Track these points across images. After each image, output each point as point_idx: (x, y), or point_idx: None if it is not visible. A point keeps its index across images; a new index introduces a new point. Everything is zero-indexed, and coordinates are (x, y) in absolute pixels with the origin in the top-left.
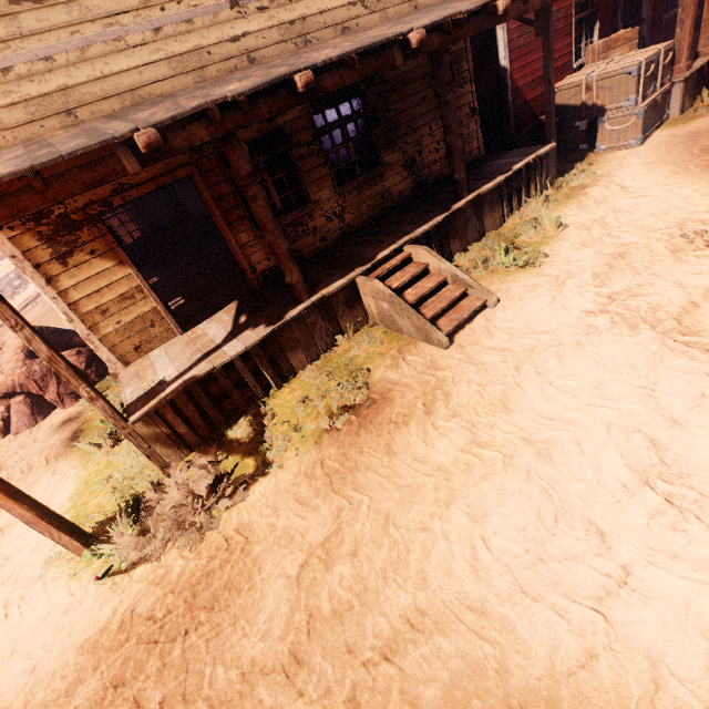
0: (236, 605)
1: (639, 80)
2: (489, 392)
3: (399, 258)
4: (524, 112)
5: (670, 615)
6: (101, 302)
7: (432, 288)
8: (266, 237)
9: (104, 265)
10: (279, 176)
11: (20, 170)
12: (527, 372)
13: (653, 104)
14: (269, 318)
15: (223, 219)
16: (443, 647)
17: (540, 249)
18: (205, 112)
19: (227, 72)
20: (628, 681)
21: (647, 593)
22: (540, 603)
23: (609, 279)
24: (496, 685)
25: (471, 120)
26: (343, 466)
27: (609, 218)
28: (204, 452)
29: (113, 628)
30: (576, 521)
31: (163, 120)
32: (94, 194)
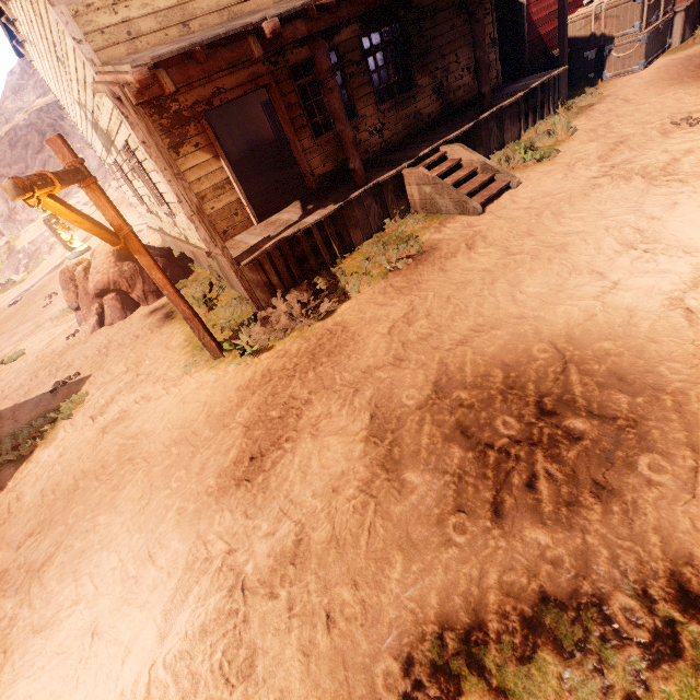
0: (347, 351)
1: (644, 7)
2: (517, 230)
3: (436, 155)
4: (538, 46)
5: (642, 293)
6: (201, 189)
7: (466, 175)
8: (337, 127)
9: (204, 157)
10: None
11: (196, 43)
12: (546, 215)
13: (655, 32)
14: (335, 200)
15: (291, 125)
16: (497, 334)
17: (553, 148)
18: (304, 12)
19: None
20: (614, 319)
21: (628, 289)
22: (559, 305)
23: (611, 157)
24: (533, 338)
25: (491, 50)
26: (409, 284)
27: (613, 121)
28: (297, 289)
29: (257, 379)
30: (583, 272)
31: (282, 13)
32: (199, 95)
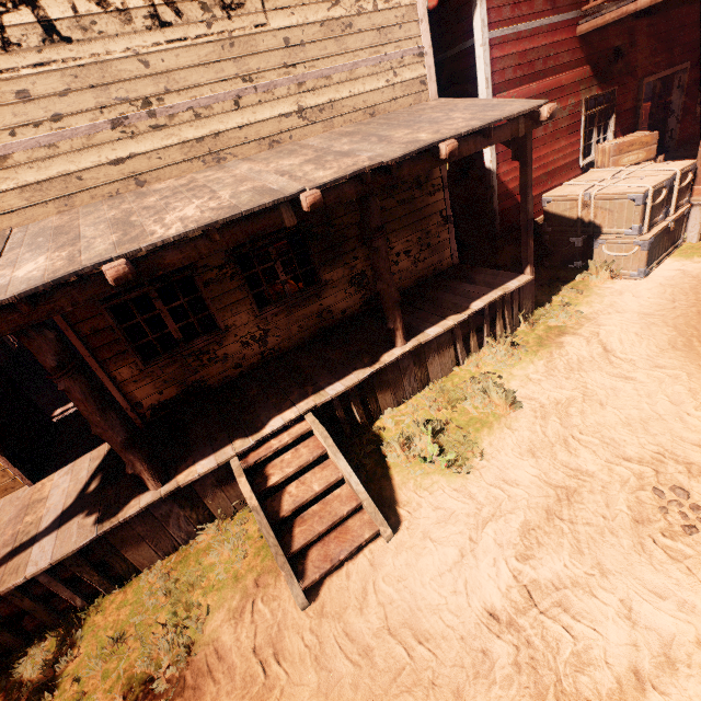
0: None
1: (646, 207)
2: None
3: (293, 433)
4: (514, 214)
5: None
6: None
7: (318, 492)
8: (93, 427)
9: None
10: (179, 303)
11: None
12: None
13: (663, 232)
14: (107, 507)
15: (92, 358)
16: None
17: (476, 441)
18: None
19: (106, 198)
20: None
21: None
22: None
23: (540, 547)
24: None
25: (442, 228)
26: None
27: (574, 408)
28: None
29: None
30: None
31: None
32: None
